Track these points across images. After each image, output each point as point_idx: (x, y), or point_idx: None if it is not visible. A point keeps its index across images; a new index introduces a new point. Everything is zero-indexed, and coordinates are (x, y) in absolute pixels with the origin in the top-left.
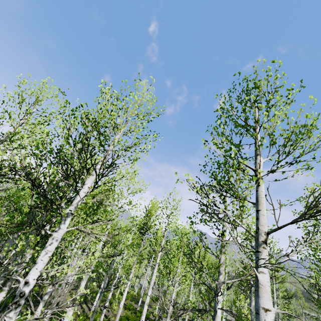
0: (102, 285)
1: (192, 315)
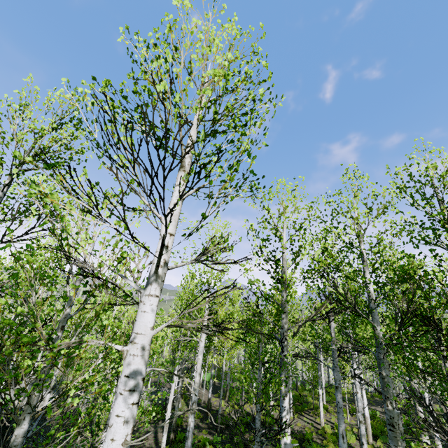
0: (319, 391)
1: (440, 407)
